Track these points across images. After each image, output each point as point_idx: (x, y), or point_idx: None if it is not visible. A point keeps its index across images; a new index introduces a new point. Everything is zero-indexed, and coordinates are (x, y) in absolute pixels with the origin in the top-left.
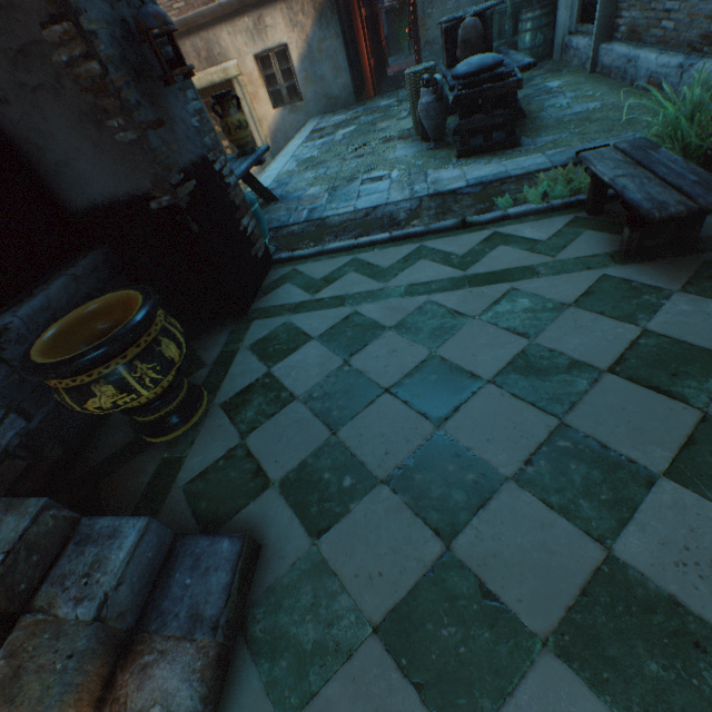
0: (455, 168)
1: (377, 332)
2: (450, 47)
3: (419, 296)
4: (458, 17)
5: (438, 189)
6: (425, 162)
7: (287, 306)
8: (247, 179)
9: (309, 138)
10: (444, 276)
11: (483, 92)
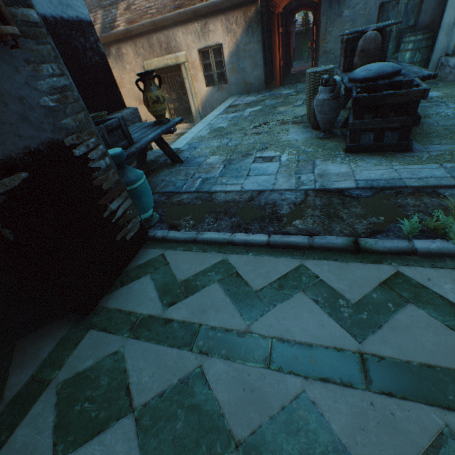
0: (343, 163)
1: (217, 445)
2: (348, 54)
3: (291, 375)
4: (360, 30)
5: (325, 185)
6: (314, 151)
7: (132, 317)
8: (159, 143)
9: (225, 111)
10: (329, 341)
11: (383, 97)
